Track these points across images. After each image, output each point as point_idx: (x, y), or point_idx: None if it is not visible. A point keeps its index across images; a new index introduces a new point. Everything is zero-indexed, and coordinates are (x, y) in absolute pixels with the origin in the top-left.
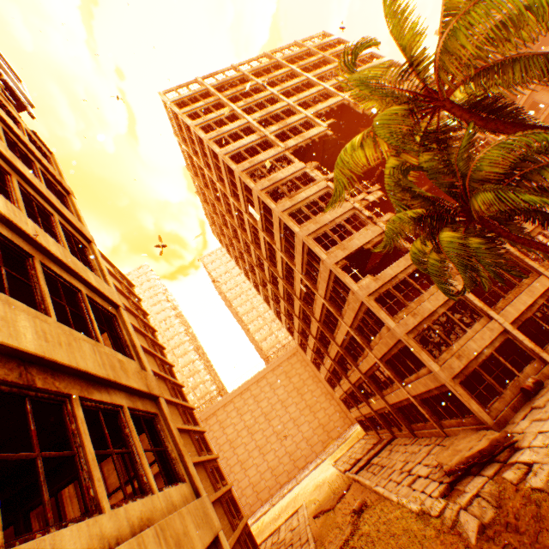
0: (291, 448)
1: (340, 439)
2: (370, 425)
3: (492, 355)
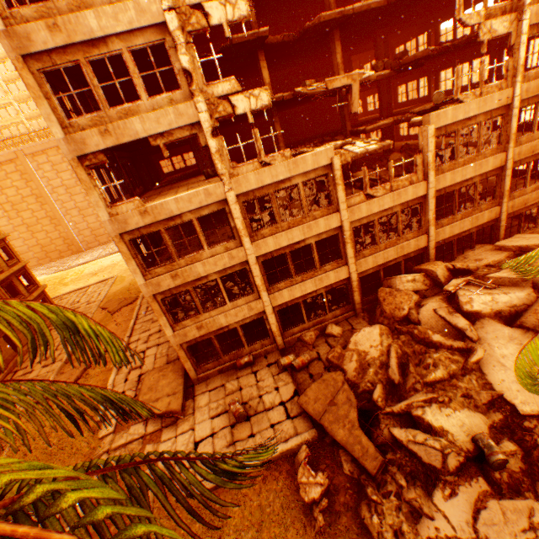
0: None
1: None
2: None
3: (237, 329)
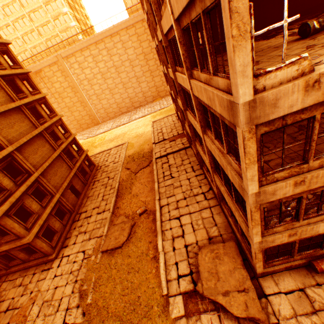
0: (132, 95)
1: (164, 101)
2: (181, 124)
3: None
